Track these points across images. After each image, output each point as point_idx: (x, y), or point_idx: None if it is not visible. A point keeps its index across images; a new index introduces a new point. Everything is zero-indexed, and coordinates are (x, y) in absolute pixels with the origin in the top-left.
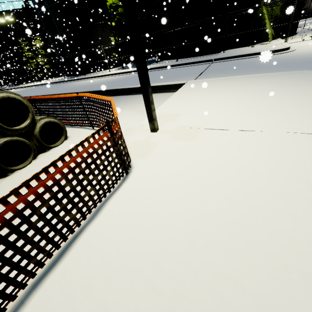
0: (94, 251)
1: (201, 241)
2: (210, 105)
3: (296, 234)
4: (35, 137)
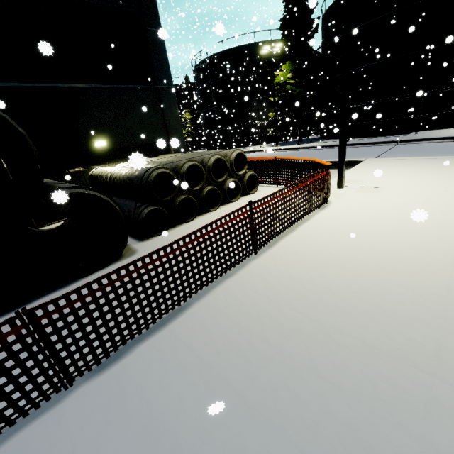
0: (321, 222)
1: (384, 221)
2: (392, 176)
3: (443, 221)
4: (243, 183)
